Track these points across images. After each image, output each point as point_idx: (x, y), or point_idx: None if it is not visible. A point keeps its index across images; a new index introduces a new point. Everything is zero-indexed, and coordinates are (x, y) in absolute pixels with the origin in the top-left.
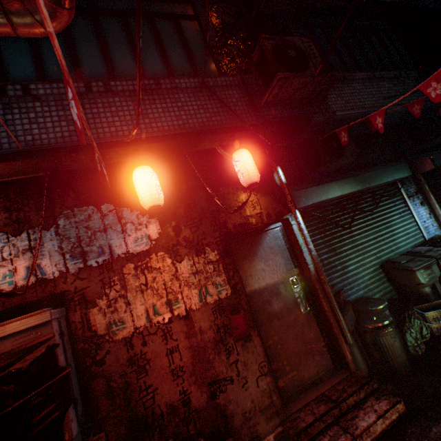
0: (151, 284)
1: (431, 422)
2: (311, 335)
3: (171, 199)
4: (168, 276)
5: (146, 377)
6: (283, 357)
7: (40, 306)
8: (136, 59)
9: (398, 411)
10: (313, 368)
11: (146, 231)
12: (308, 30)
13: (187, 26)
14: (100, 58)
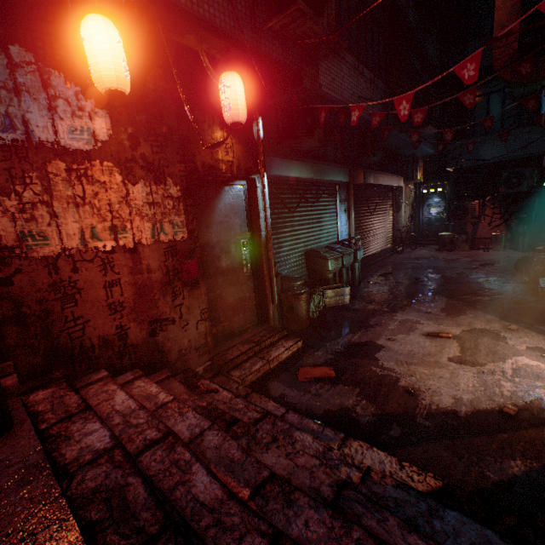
0: (91, 199)
1: (316, 350)
2: (247, 295)
3: (130, 94)
4: (116, 197)
5: (75, 308)
6: (221, 310)
7: None
8: None
9: (298, 346)
10: (242, 321)
11: (89, 123)
12: None
13: None
14: None
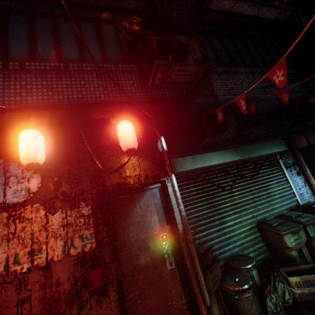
0: (19, 233)
1: None
2: (173, 292)
3: (58, 158)
4: (38, 227)
5: None
6: (141, 313)
7: None
8: (56, 48)
9: None
10: None
11: (27, 184)
12: (205, 35)
13: (105, 27)
14: (26, 46)
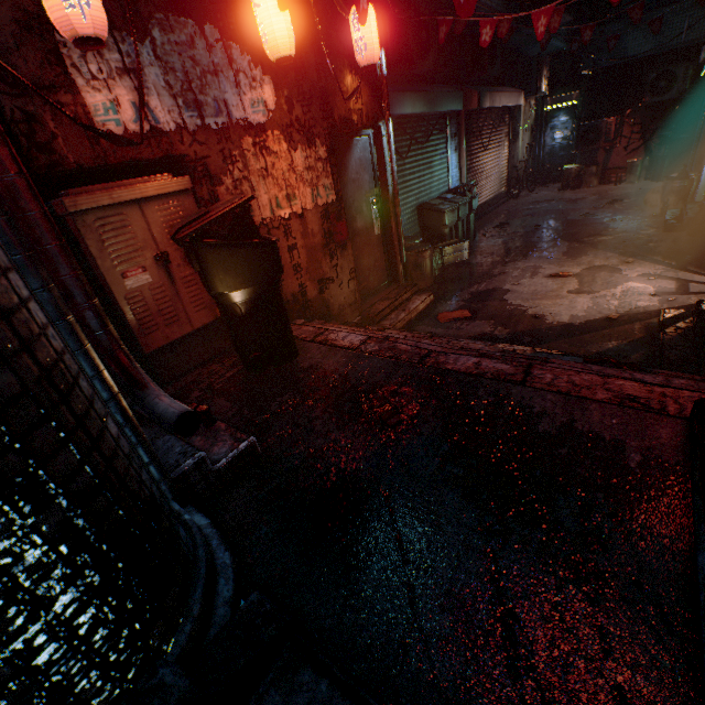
0: (271, 171)
1: (447, 301)
2: (378, 256)
3: None
4: (285, 166)
5: None
6: (360, 271)
7: (126, 176)
8: None
9: (430, 299)
10: (376, 282)
11: (261, 94)
12: None
13: None
14: None
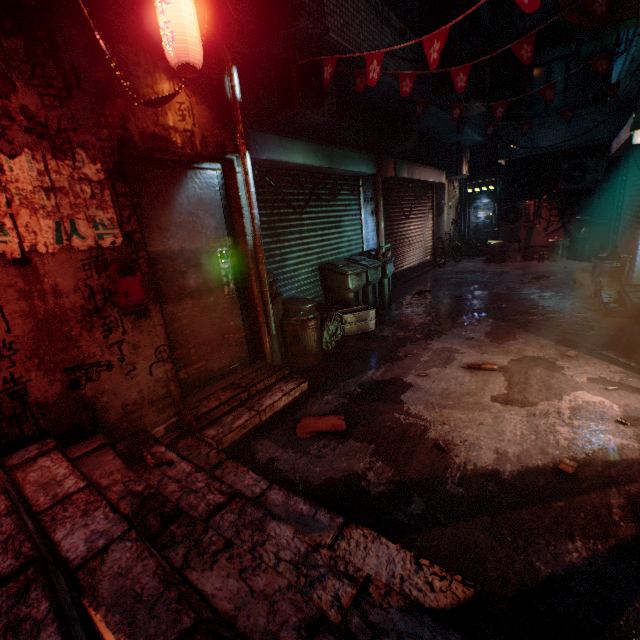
0: None
1: (325, 394)
2: (231, 324)
3: None
4: None
5: None
6: (192, 346)
7: None
8: None
9: (302, 389)
10: (226, 359)
11: None
12: None
13: None
14: None
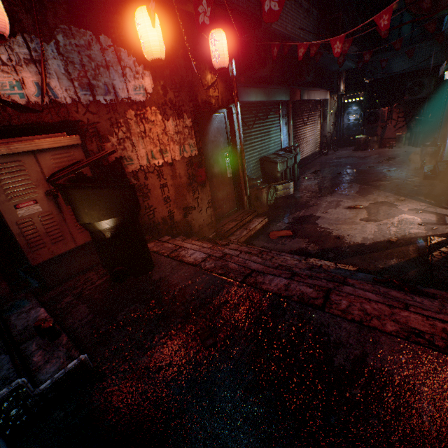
0: (148, 133)
1: (277, 223)
2: (230, 191)
3: None
4: (160, 130)
5: (149, 201)
6: (216, 201)
7: (35, 133)
8: None
9: (265, 221)
10: (228, 208)
11: (142, 82)
12: None
13: None
14: None
